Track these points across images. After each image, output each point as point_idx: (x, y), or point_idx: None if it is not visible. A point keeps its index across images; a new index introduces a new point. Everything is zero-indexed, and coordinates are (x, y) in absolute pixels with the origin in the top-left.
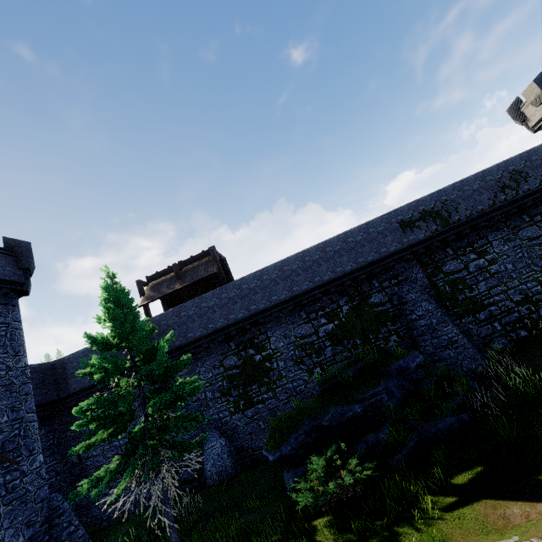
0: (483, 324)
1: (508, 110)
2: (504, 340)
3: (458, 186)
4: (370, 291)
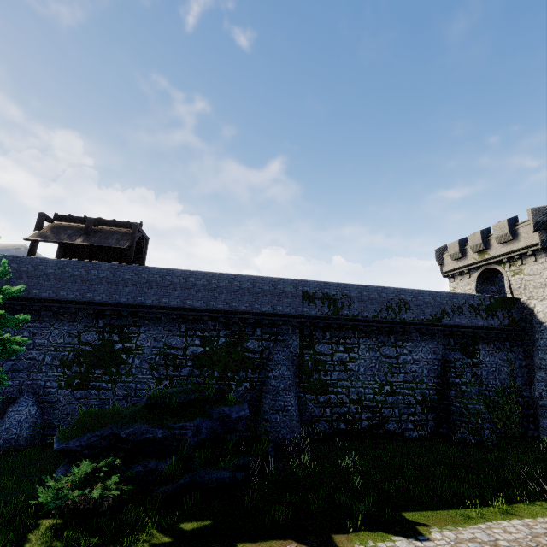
0: (319, 406)
1: (436, 250)
2: (327, 425)
3: (361, 289)
4: (250, 336)
